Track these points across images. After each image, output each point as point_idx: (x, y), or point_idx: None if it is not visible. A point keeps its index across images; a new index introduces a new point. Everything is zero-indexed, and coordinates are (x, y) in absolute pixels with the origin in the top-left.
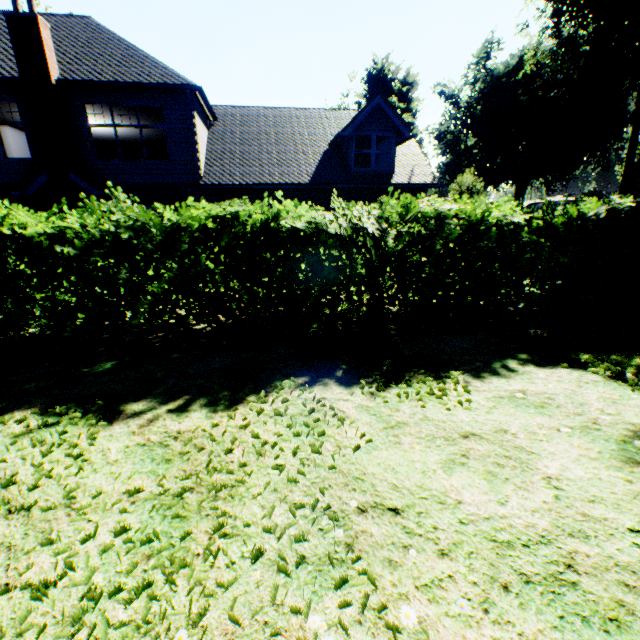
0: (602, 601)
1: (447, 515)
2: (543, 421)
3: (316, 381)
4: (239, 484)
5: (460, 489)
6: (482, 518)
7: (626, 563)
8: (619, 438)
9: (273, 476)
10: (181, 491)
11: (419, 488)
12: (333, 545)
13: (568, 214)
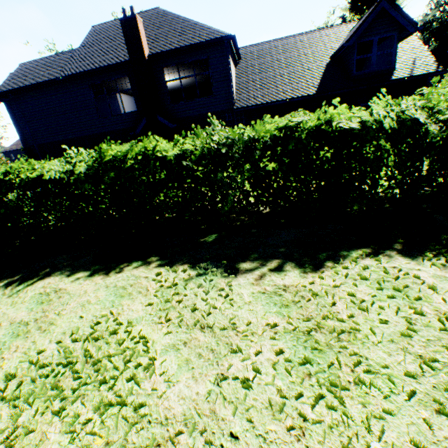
0: None
1: None
2: None
3: (378, 252)
4: (353, 331)
5: None
6: None
7: None
8: None
9: (382, 329)
10: (308, 330)
11: None
12: None
13: None
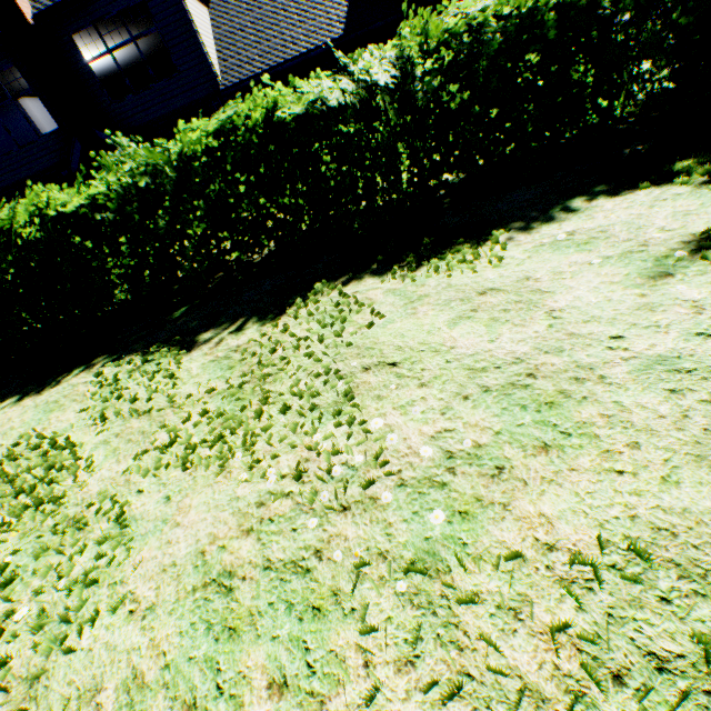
0: (546, 393)
1: (437, 359)
2: (578, 259)
3: (352, 279)
4: (281, 372)
5: (457, 338)
6: (467, 356)
7: (588, 364)
8: (662, 255)
9: (305, 361)
10: (241, 384)
11: (420, 345)
12: (340, 395)
13: None
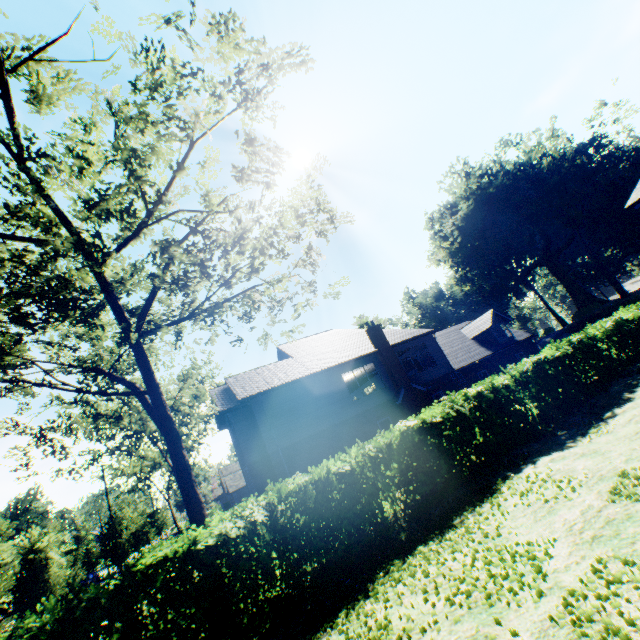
0: None
1: None
2: None
3: None
4: None
5: None
6: None
7: None
8: None
9: None
10: None
11: None
12: None
13: None
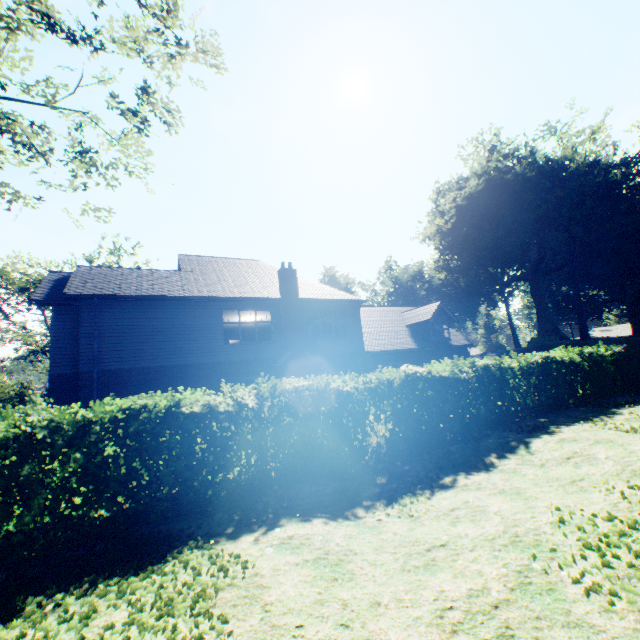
0: None
1: None
2: None
3: (619, 408)
4: None
5: None
6: None
7: None
8: None
9: None
10: None
11: None
12: None
13: (611, 350)
